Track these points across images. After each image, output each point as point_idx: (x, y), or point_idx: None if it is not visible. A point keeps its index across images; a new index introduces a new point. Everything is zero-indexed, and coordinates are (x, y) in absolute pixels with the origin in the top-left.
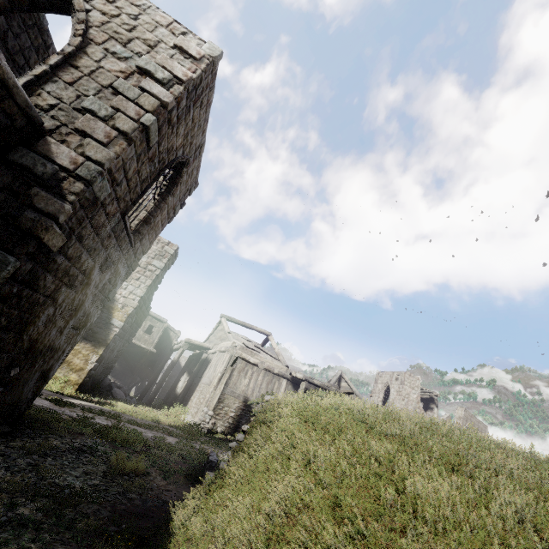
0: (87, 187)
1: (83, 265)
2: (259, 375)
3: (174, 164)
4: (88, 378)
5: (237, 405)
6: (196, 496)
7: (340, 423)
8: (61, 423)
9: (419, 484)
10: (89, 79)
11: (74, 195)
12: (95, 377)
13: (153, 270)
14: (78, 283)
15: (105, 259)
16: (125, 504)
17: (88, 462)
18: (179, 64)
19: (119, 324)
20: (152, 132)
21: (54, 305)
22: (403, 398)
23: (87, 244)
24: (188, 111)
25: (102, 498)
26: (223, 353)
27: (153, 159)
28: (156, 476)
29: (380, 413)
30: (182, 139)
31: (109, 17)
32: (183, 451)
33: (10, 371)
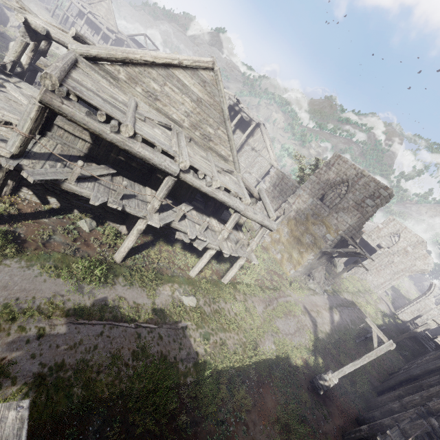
0: None
1: None
2: None
3: None
4: None
5: None
6: None
7: None
8: None
9: None
10: None
11: None
12: None
13: None
14: None
15: None
16: None
17: None
18: None
19: None
20: None
21: None
22: None
23: None
24: None
25: None
26: None
27: None
28: None
29: None
30: None
31: None
32: None
33: None
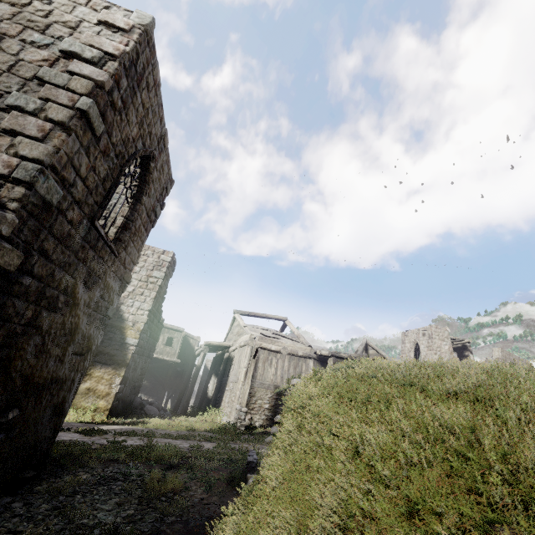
0: (29, 190)
1: (61, 284)
2: (284, 361)
3: (139, 161)
4: (117, 402)
5: (269, 396)
6: (234, 512)
7: (383, 392)
8: (91, 453)
9: (531, 458)
10: (9, 75)
11: (15, 201)
12: (125, 399)
13: (154, 282)
14: (62, 305)
15: (88, 274)
16: (164, 532)
17: (121, 491)
18: (108, 39)
19: (134, 342)
20: (93, 118)
21: (39, 333)
22: (435, 352)
23: (56, 259)
24: (133, 93)
25: (138, 530)
26: (243, 348)
27: (109, 153)
28: (197, 489)
29: (429, 369)
30: (137, 128)
31: (19, 7)
32: (222, 455)
33: (8, 414)
